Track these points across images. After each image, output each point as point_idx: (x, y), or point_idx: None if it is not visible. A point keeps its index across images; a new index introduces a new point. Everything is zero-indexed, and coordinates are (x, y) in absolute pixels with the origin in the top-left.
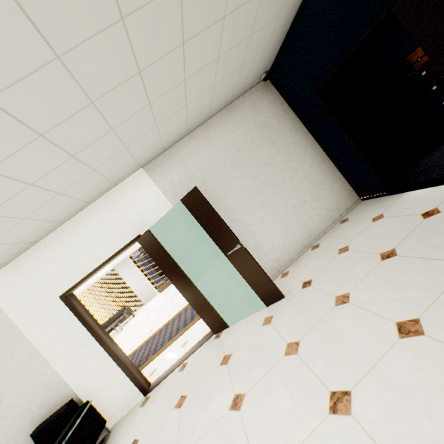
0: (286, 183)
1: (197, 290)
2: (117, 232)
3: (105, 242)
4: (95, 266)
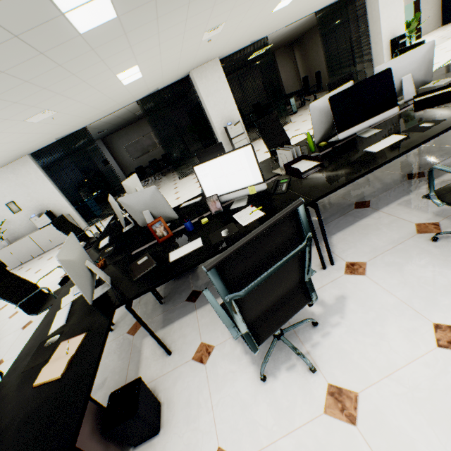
0: (428, 12)
1: None
2: None
3: None
4: None
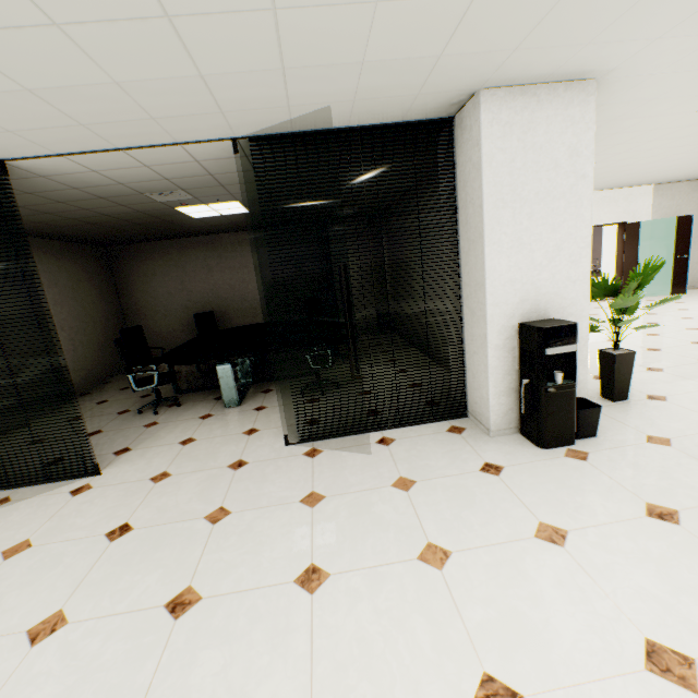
0: None
1: (636, 269)
2: (618, 213)
3: (609, 214)
4: (597, 224)
